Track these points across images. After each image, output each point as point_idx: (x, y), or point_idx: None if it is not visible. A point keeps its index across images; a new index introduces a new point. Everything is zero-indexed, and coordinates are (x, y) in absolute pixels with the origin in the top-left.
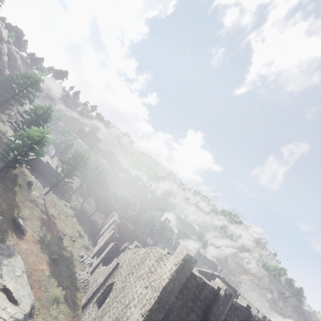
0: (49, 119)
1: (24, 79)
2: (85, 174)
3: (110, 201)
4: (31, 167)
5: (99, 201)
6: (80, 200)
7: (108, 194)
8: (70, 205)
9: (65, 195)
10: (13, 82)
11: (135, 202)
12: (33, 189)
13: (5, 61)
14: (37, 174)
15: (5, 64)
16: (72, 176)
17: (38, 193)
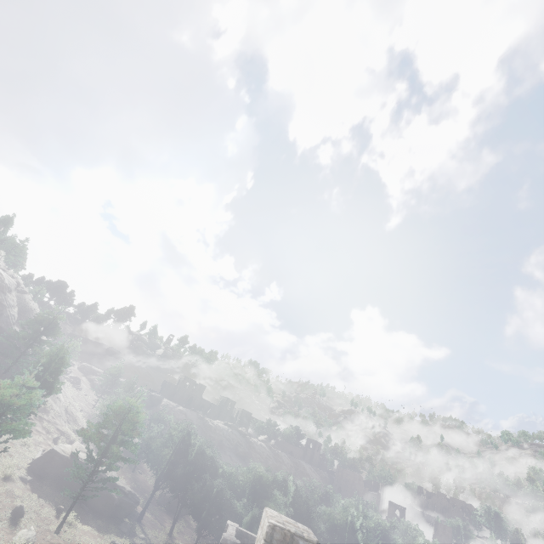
0: (59, 365)
1: (32, 326)
2: (136, 446)
3: (221, 498)
4: (39, 477)
5: (199, 509)
6: (168, 525)
7: (213, 481)
8: (133, 543)
9: (123, 521)
10: (15, 336)
11: (282, 481)
12: (25, 524)
13: (11, 315)
14: (51, 489)
15: (11, 319)
16: (109, 460)
17: (33, 531)
